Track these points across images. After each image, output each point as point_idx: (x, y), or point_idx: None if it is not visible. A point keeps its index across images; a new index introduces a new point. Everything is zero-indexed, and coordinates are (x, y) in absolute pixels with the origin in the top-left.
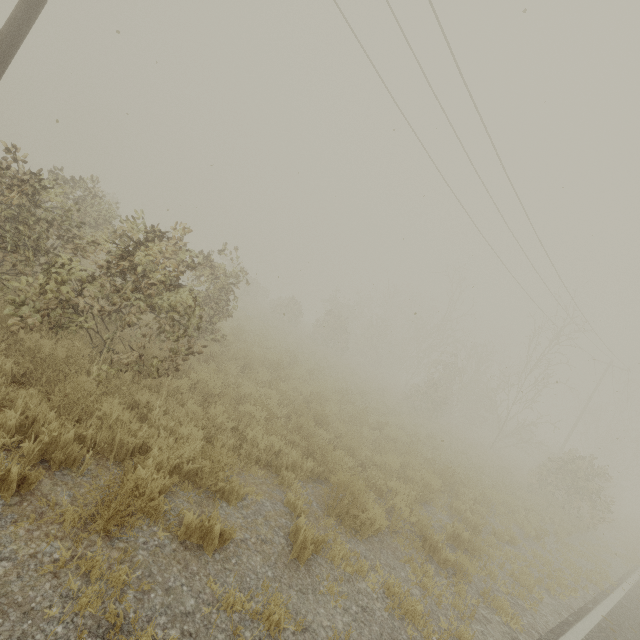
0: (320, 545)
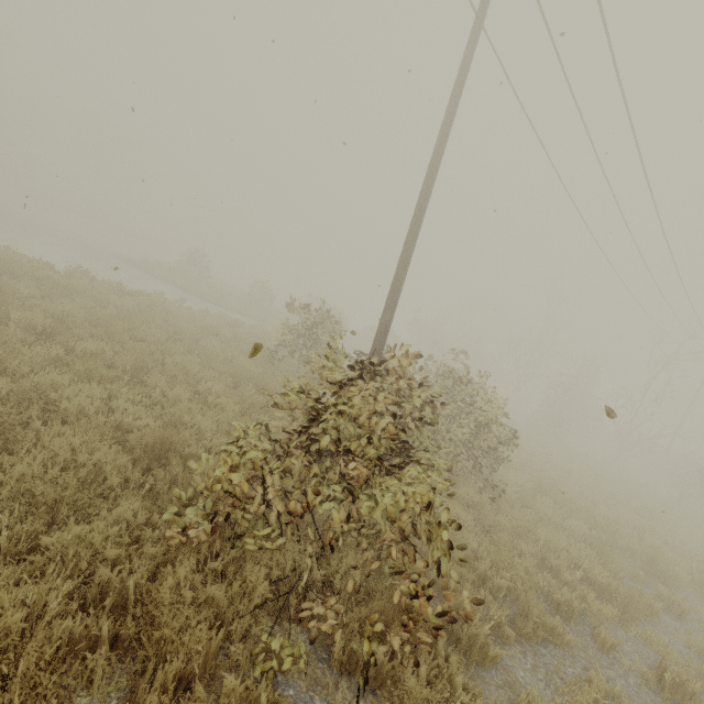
0: (681, 602)
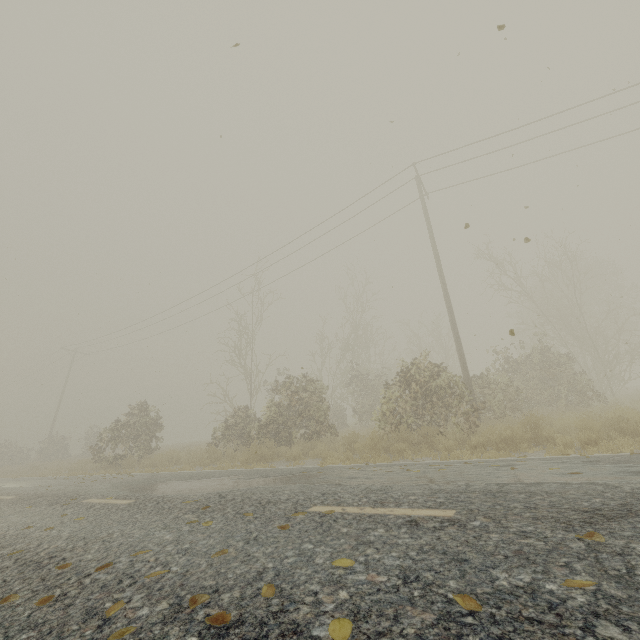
0: None
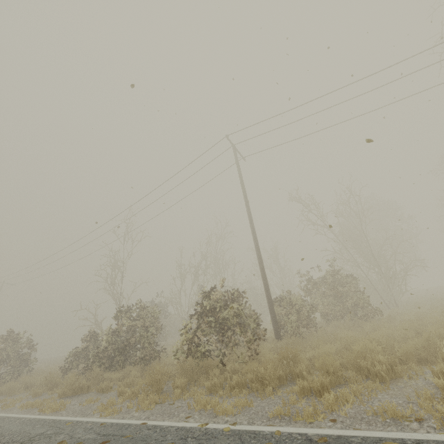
0: None
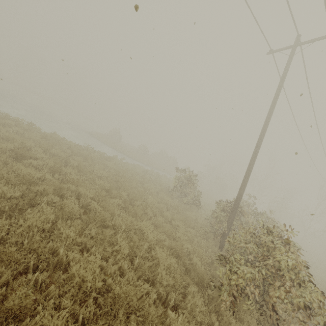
0: None
